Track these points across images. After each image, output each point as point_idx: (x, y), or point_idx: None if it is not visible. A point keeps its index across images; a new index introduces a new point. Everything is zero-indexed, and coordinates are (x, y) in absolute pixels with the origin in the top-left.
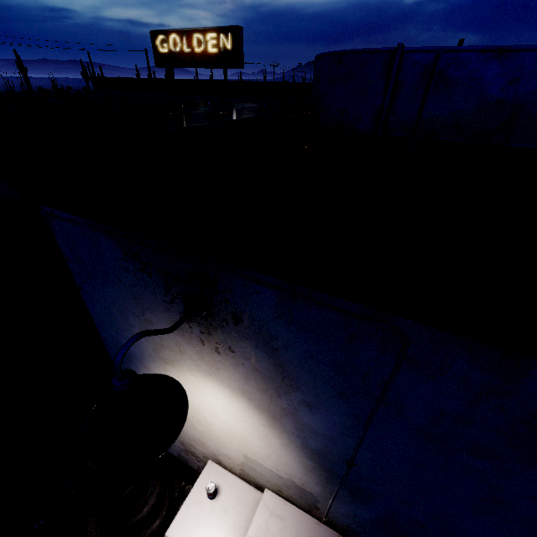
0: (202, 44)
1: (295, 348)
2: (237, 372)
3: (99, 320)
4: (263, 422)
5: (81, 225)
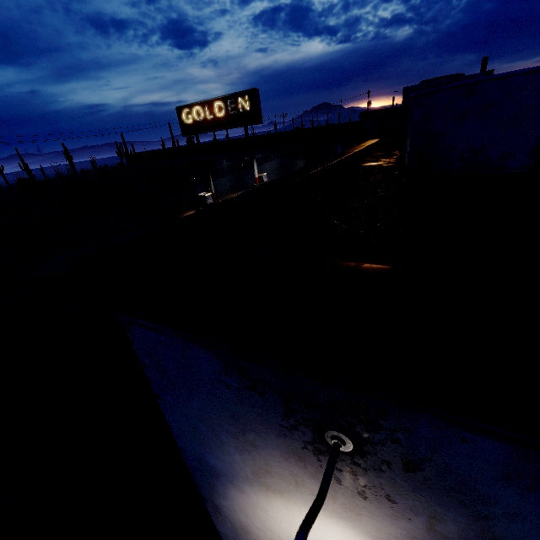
0: (223, 110)
1: (535, 524)
2: (396, 526)
3: (178, 431)
4: None
5: (170, 335)
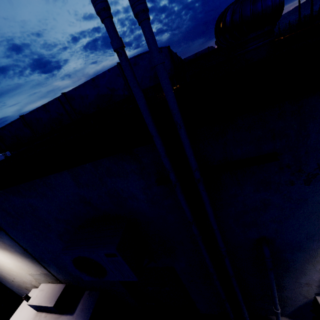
0: None
1: None
2: None
3: None
4: (9, 253)
5: None
